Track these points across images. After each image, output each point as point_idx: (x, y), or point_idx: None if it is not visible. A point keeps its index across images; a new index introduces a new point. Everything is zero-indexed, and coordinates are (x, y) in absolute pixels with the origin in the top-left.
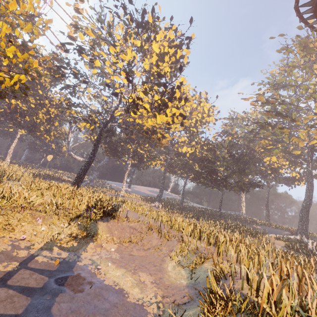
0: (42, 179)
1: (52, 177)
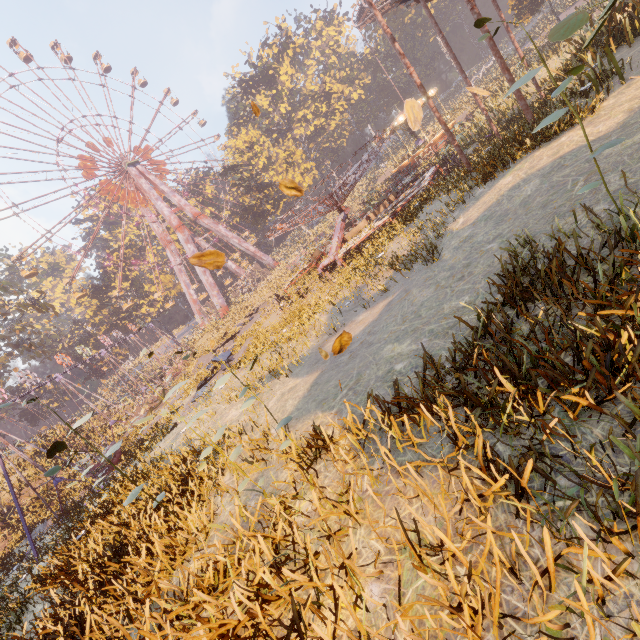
0: None
1: None
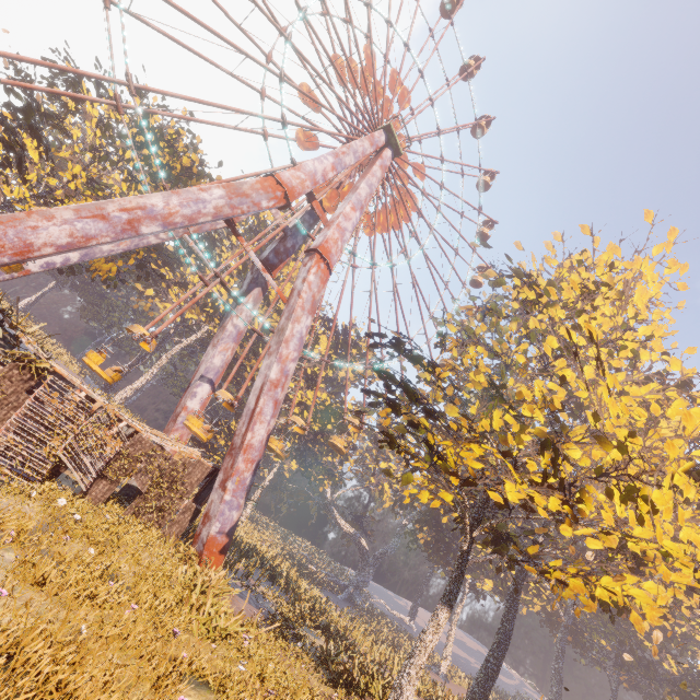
0: (342, 609)
1: (313, 577)
